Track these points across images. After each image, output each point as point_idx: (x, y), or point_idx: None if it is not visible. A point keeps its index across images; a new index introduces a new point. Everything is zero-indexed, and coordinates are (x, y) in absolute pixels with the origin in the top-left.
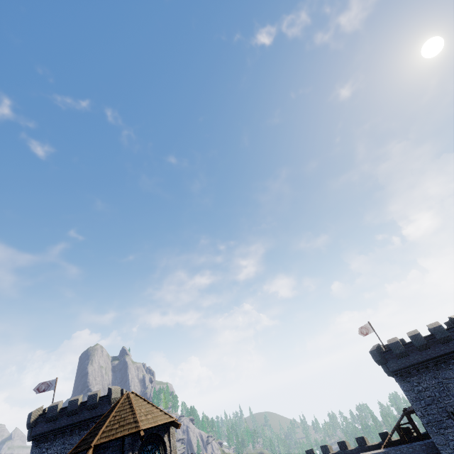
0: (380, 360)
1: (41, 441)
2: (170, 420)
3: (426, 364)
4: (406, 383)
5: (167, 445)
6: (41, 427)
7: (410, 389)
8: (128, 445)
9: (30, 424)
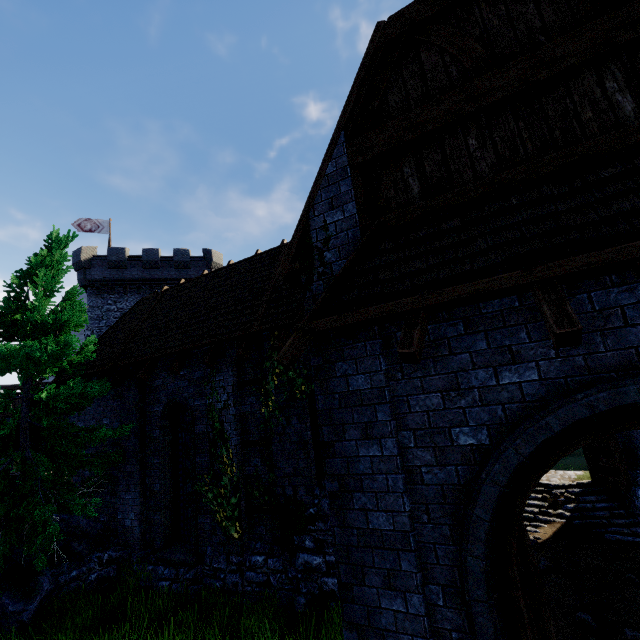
0: None
1: (103, 291)
2: None
3: None
4: None
5: None
6: (100, 272)
7: None
8: None
9: (81, 263)
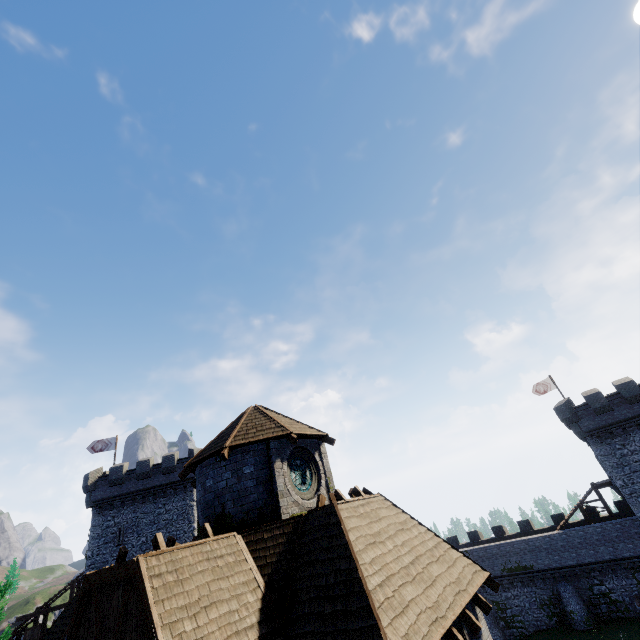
0: (570, 417)
1: (104, 508)
2: (323, 433)
3: (637, 422)
4: (605, 446)
5: (319, 465)
6: (103, 491)
7: (610, 453)
8: (275, 451)
9: (88, 487)
